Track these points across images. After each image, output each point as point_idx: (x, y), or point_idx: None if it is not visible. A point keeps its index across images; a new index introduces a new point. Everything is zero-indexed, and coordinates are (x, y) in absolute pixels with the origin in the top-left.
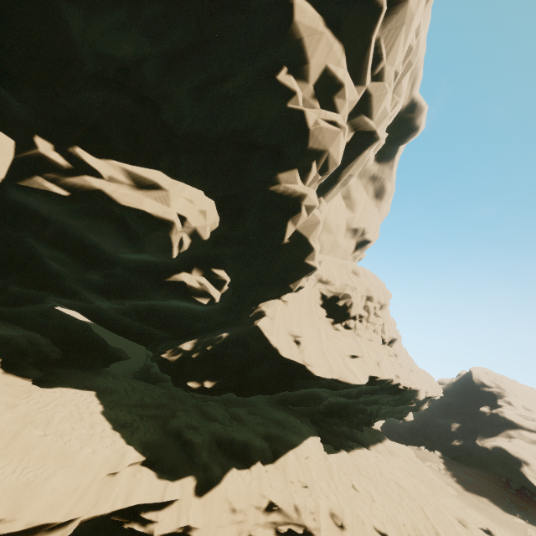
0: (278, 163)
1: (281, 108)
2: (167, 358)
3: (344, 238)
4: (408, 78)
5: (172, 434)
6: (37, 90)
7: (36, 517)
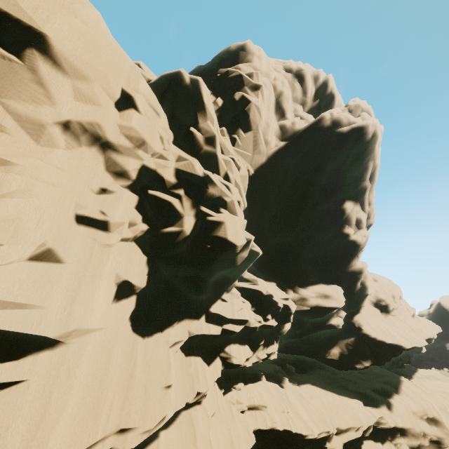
0: (351, 259)
1: (348, 238)
2: (332, 358)
3: None
4: None
5: (355, 392)
6: (269, 268)
7: (367, 424)
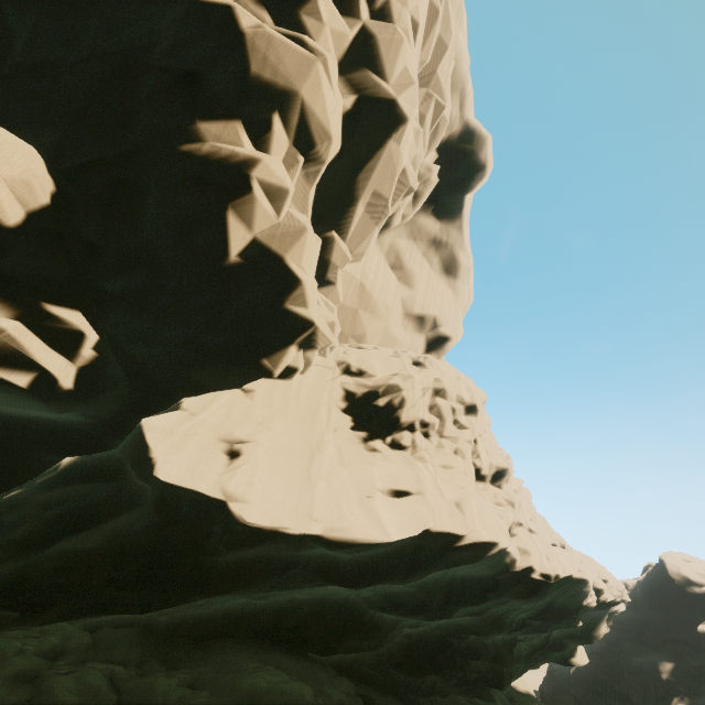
0: (192, 98)
1: (190, 5)
2: None
3: (404, 330)
4: (448, 78)
5: None
6: None
7: None
